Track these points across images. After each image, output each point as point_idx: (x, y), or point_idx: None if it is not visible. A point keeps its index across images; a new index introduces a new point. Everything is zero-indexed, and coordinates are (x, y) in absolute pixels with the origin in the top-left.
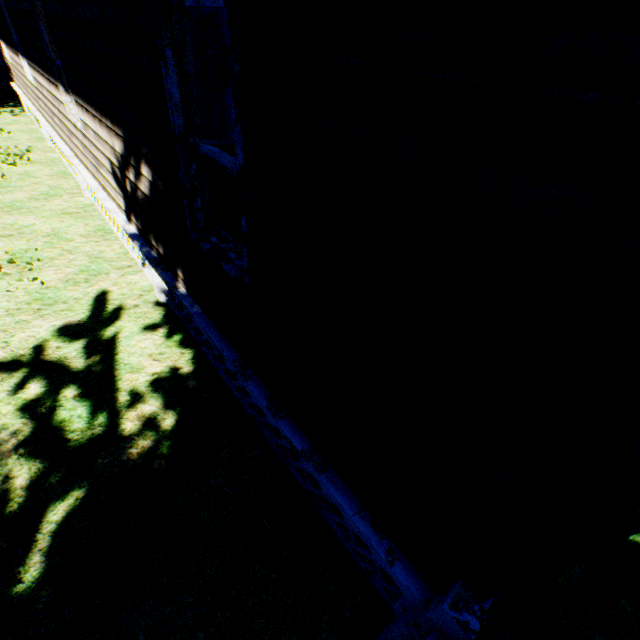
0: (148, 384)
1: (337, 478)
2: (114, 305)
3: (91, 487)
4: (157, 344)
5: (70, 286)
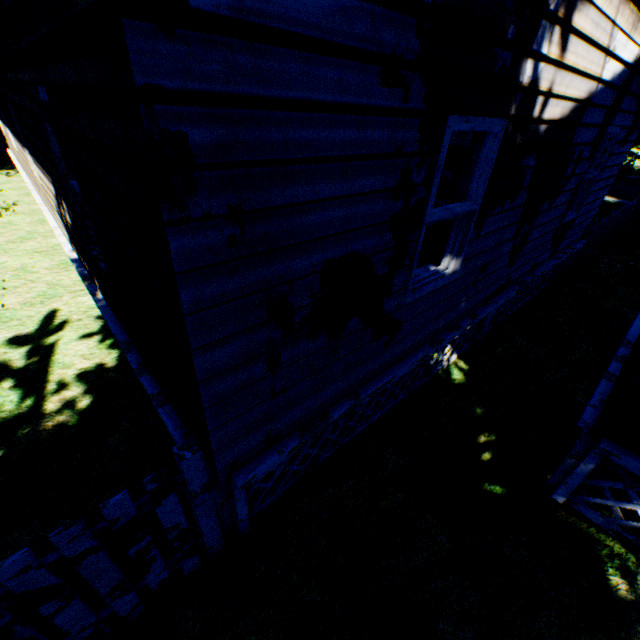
0: (75, 376)
1: (171, 409)
2: (61, 320)
3: (9, 449)
4: (90, 347)
5: (27, 307)
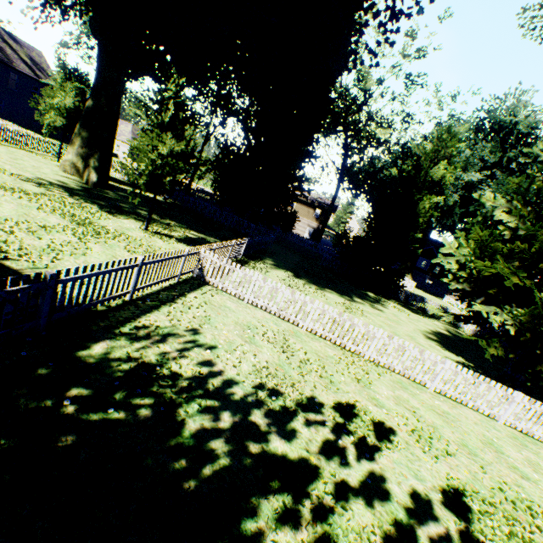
0: None
1: None
2: None
3: None
4: None
5: None
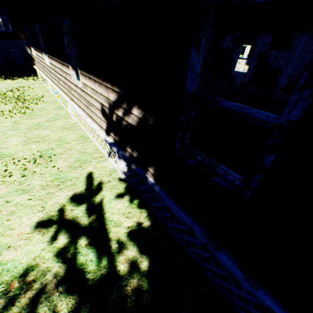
0: (126, 235)
1: None
2: (97, 181)
3: None
4: (125, 206)
5: (72, 170)
